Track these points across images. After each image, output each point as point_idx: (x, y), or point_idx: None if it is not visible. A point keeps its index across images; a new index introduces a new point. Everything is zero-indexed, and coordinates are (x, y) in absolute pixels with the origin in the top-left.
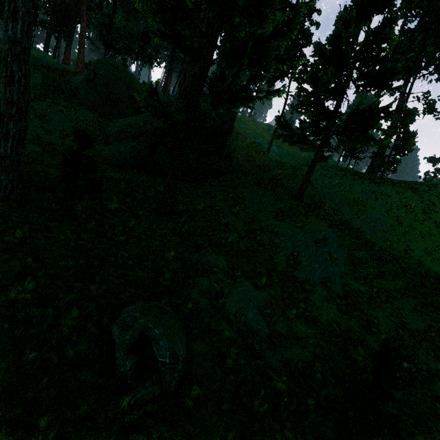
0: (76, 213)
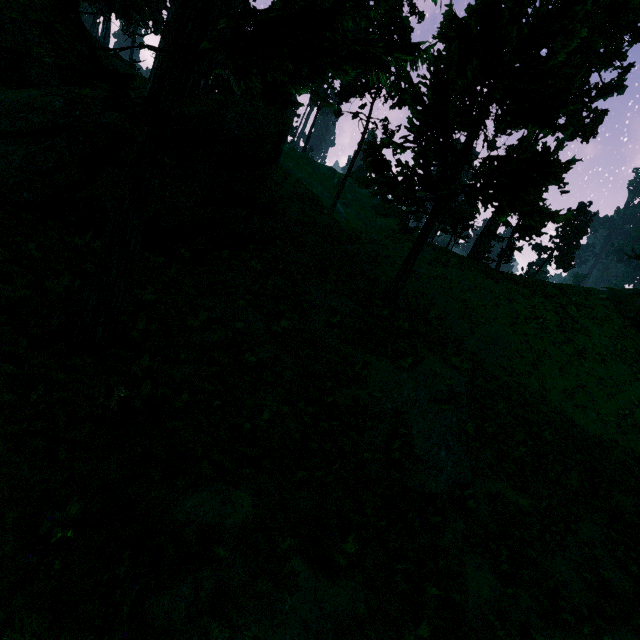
0: None
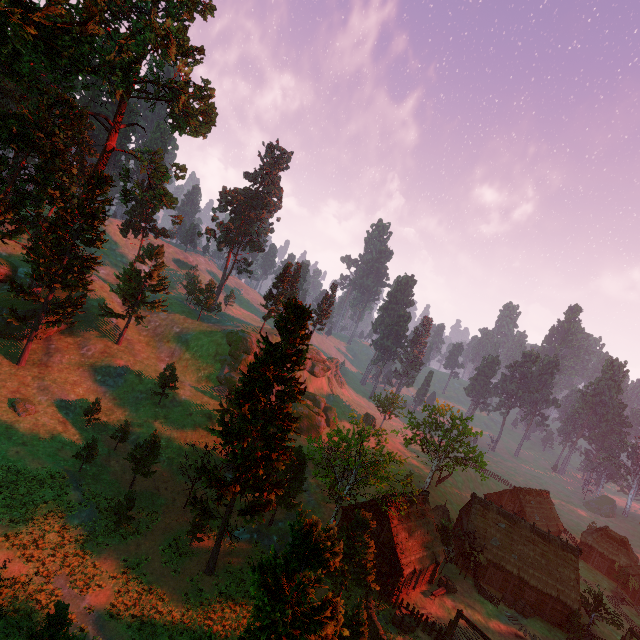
0: None
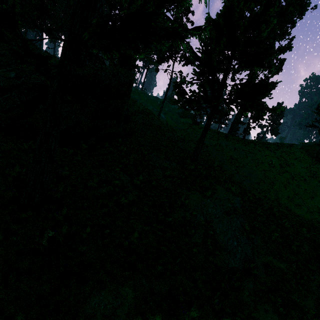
0: None
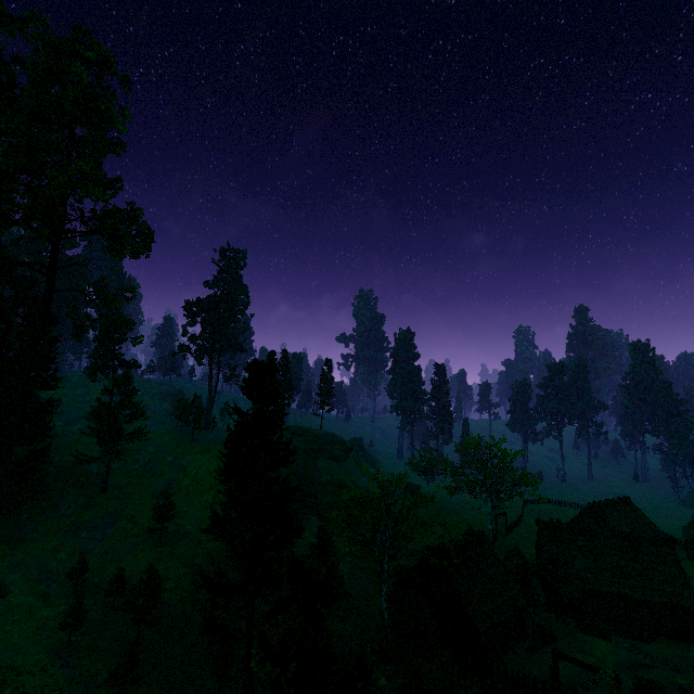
0: None
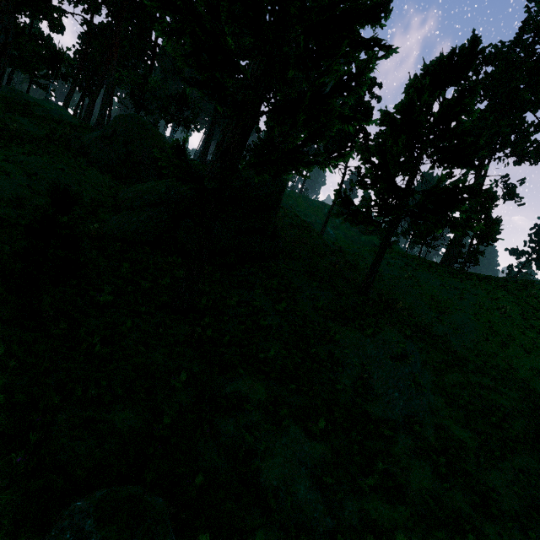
0: (40, 308)
